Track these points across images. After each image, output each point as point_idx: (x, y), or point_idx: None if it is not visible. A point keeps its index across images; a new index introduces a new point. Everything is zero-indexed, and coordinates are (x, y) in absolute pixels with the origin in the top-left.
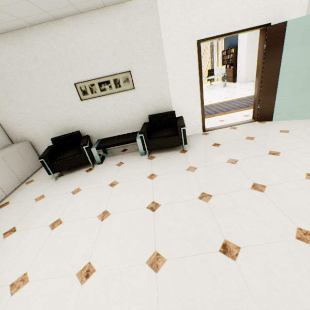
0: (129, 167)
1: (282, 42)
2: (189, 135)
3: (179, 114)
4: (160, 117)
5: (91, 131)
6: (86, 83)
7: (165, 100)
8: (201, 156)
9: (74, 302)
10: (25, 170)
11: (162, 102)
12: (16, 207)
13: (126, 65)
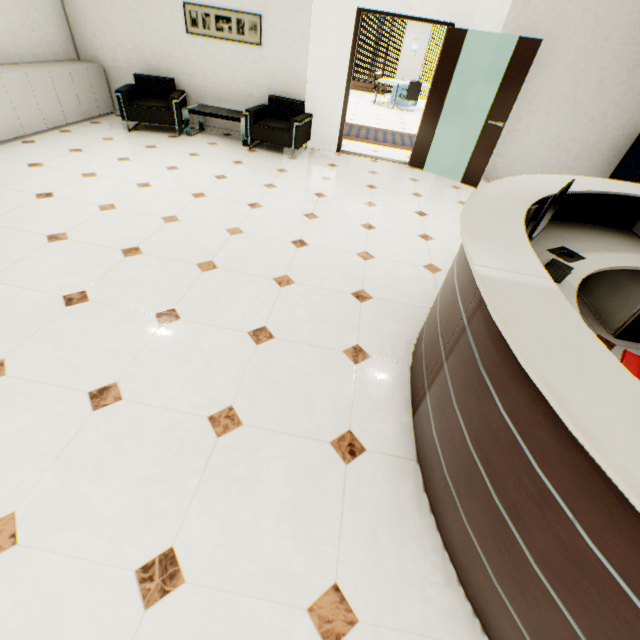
0: (221, 150)
1: (457, 59)
2: (317, 149)
3: (312, 111)
4: (283, 104)
5: (190, 88)
6: (200, 8)
7: (299, 81)
8: (305, 167)
9: (132, 191)
10: (92, 105)
11: (294, 83)
12: (80, 137)
13: (258, 5)
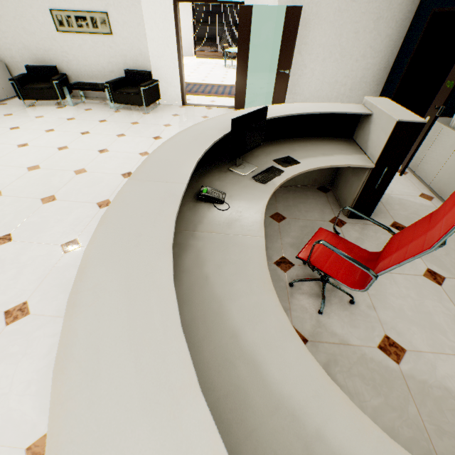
0: (93, 113)
1: (250, 28)
2: (168, 105)
3: (159, 78)
4: (135, 75)
5: (69, 71)
6: (62, 12)
7: (144, 57)
8: (153, 119)
9: (12, 151)
10: None
11: (142, 59)
12: None
13: (103, 5)
